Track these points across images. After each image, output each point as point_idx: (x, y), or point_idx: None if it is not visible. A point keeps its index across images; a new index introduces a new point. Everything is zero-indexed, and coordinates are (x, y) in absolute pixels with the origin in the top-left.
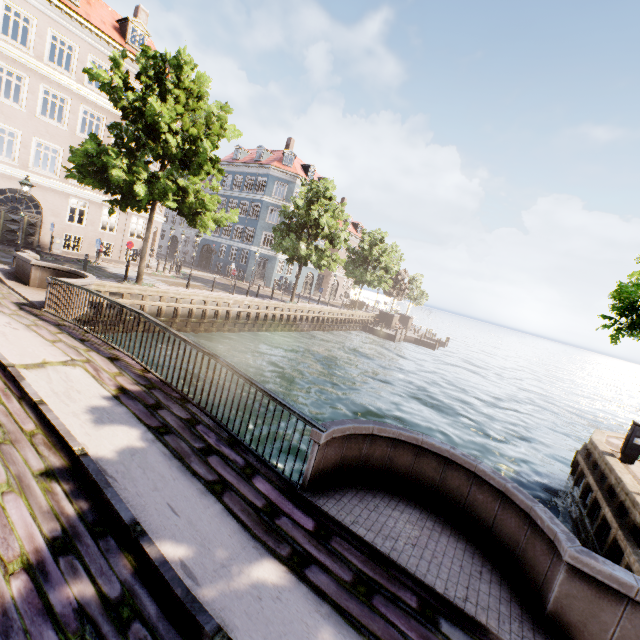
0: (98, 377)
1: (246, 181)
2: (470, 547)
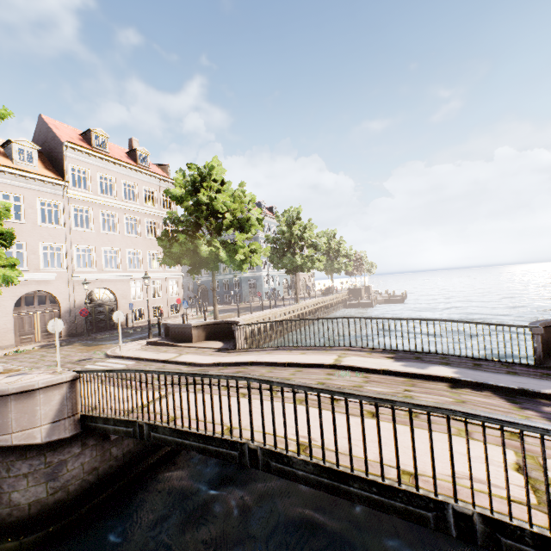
0: (367, 357)
1: None
2: None
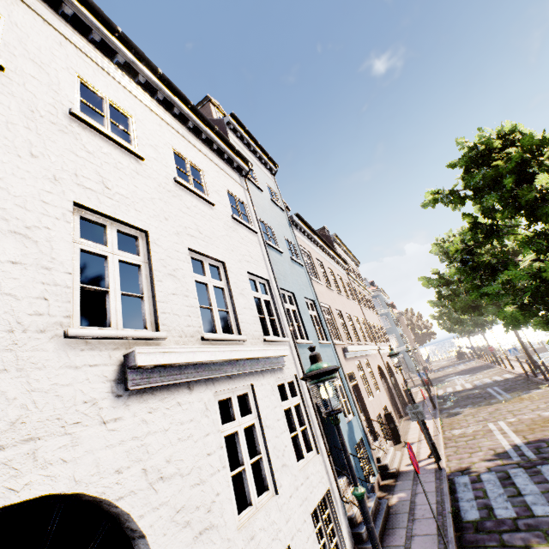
0: None
1: None
2: None
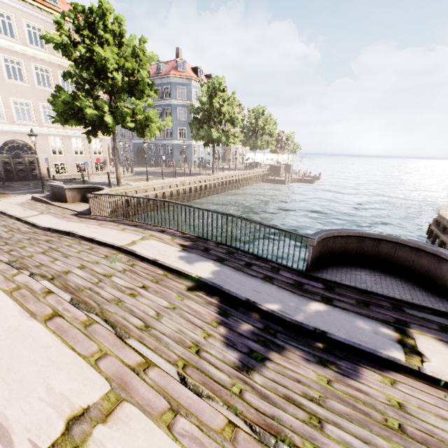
0: (165, 242)
1: None
2: (402, 279)
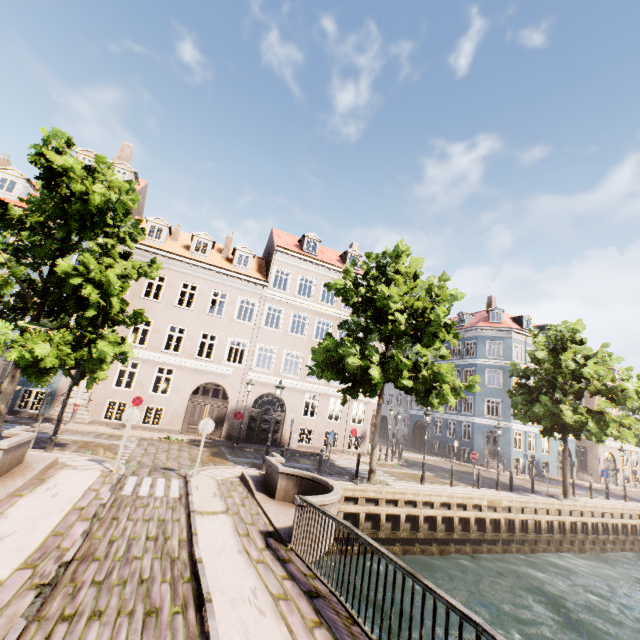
0: None
1: (451, 348)
2: None
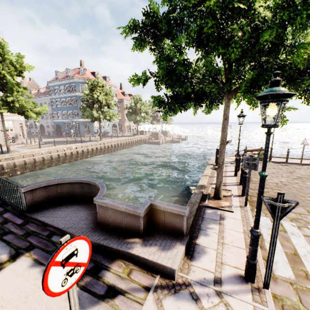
0: None
1: (65, 88)
2: (92, 211)
